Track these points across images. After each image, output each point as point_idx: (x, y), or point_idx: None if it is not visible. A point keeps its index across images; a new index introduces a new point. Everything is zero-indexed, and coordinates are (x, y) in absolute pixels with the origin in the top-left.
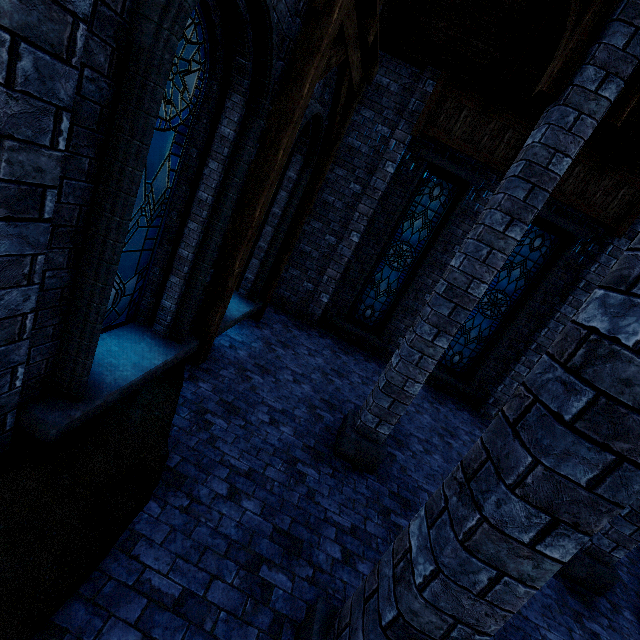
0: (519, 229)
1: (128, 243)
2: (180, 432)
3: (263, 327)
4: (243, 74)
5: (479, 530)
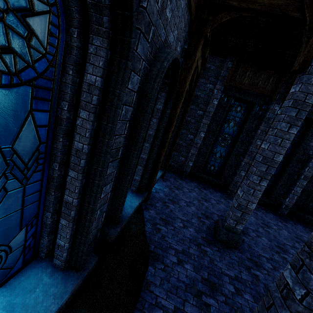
0: (295, 129)
1: None
2: (150, 234)
3: (166, 180)
4: (166, 85)
5: None
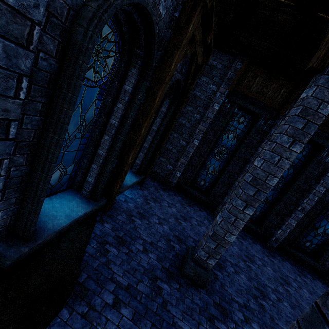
0: (299, 146)
1: (69, 147)
2: (89, 257)
3: (144, 189)
4: (138, 58)
5: None
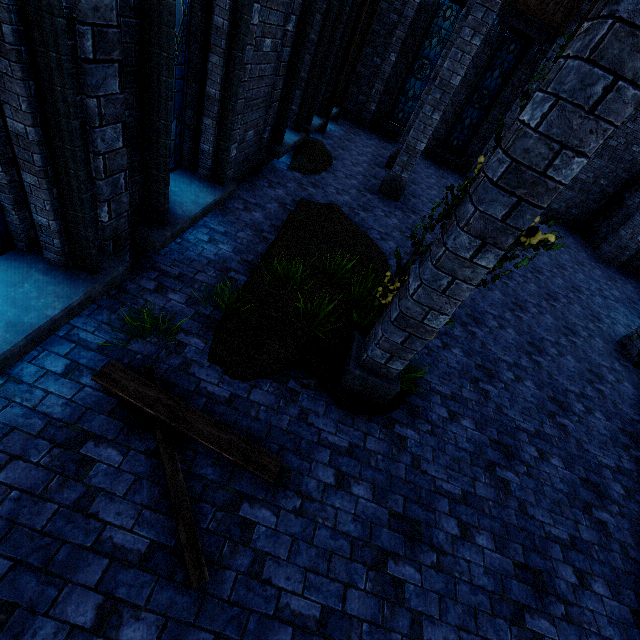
0: None
1: None
2: (330, 150)
3: (340, 126)
4: None
5: (421, 116)
